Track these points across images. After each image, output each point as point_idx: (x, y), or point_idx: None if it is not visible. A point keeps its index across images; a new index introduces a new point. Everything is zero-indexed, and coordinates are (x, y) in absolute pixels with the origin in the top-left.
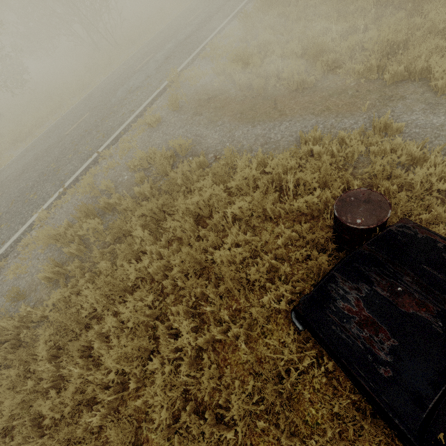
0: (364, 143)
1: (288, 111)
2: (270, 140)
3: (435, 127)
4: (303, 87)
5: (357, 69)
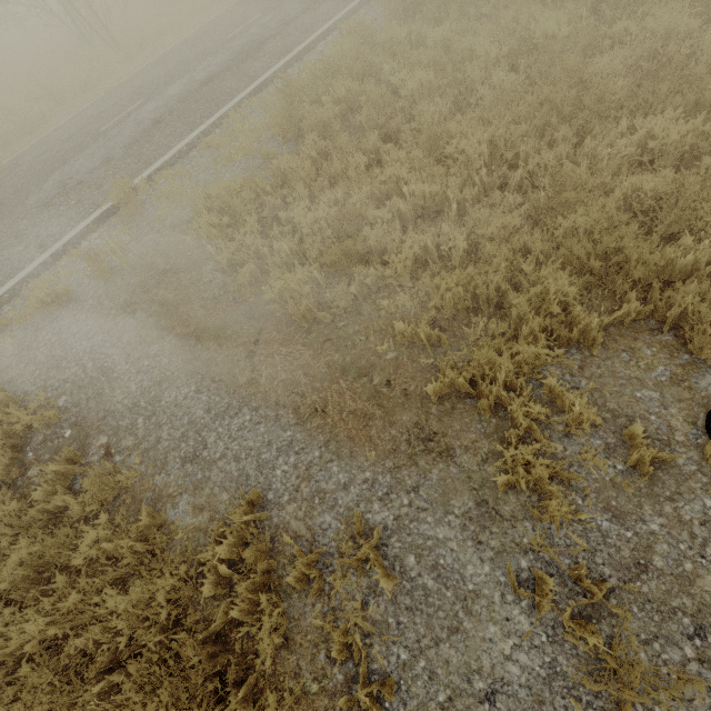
0: (314, 591)
1: (264, 378)
2: (202, 451)
3: (464, 592)
4: (316, 316)
5: (401, 329)
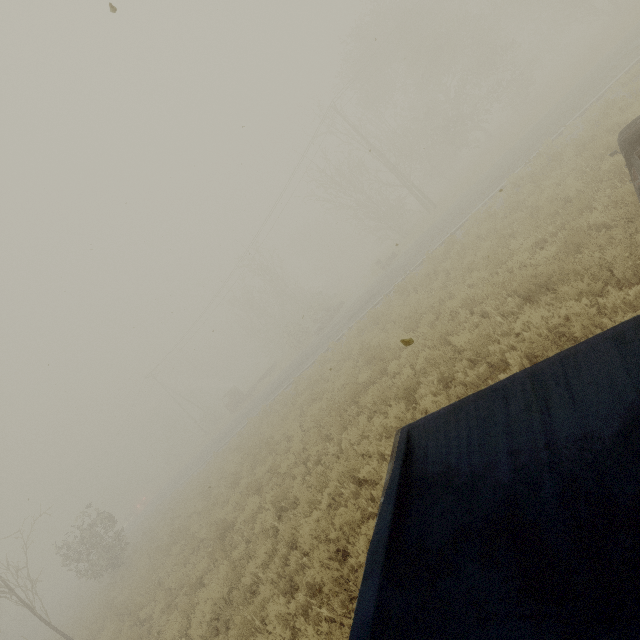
0: None
1: None
2: None
3: None
4: None
5: None
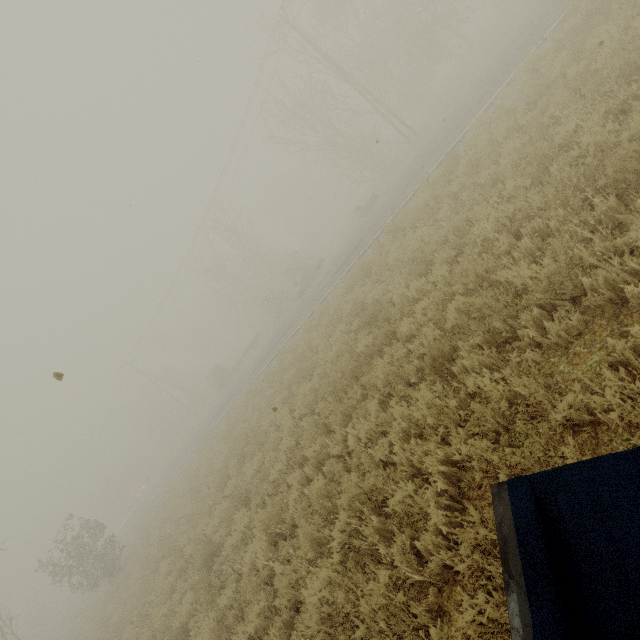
0: None
1: None
2: None
3: None
4: None
5: None
